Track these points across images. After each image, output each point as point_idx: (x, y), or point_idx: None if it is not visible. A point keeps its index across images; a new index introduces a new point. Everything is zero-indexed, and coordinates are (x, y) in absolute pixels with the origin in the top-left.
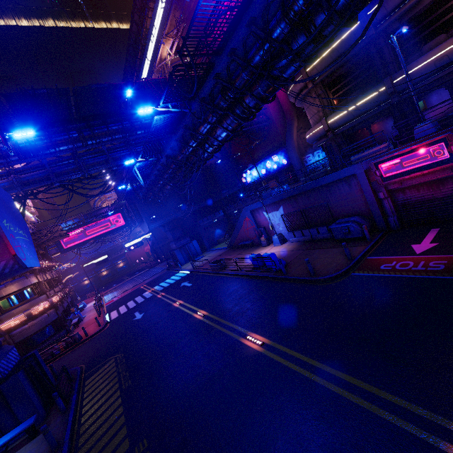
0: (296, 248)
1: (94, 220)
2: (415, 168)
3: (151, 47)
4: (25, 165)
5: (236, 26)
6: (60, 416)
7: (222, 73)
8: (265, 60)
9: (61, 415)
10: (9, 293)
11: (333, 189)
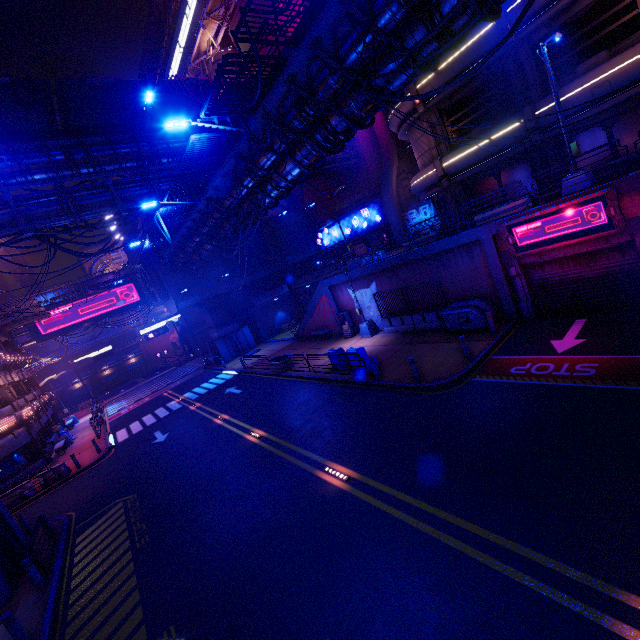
0: (394, 341)
1: (91, 293)
2: (561, 236)
3: (183, 32)
4: None
5: (325, 1)
6: (35, 594)
7: (299, 75)
8: (365, 61)
9: (37, 593)
10: None
11: (448, 260)
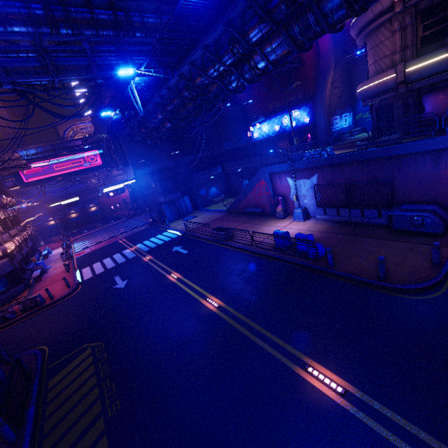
0: (330, 229)
1: (64, 153)
2: None
3: None
4: None
5: None
6: None
7: None
8: None
9: None
10: None
11: (407, 163)
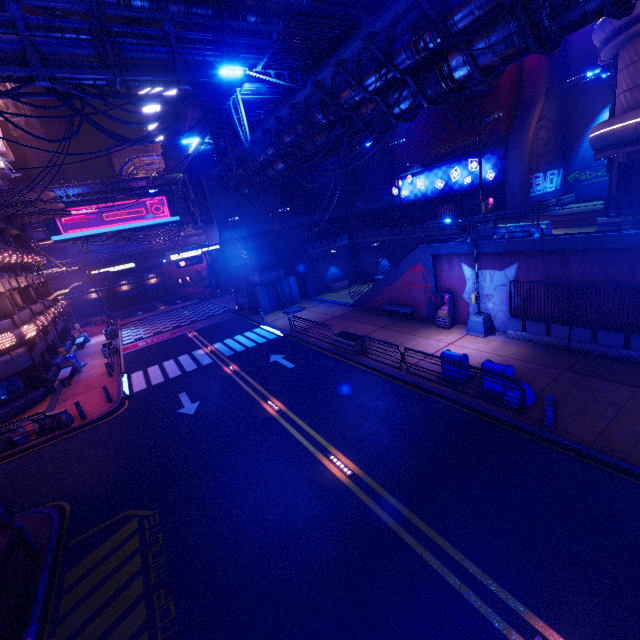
0: (534, 357)
1: (119, 197)
2: None
3: None
4: None
5: None
6: None
7: None
8: None
9: None
10: None
11: None
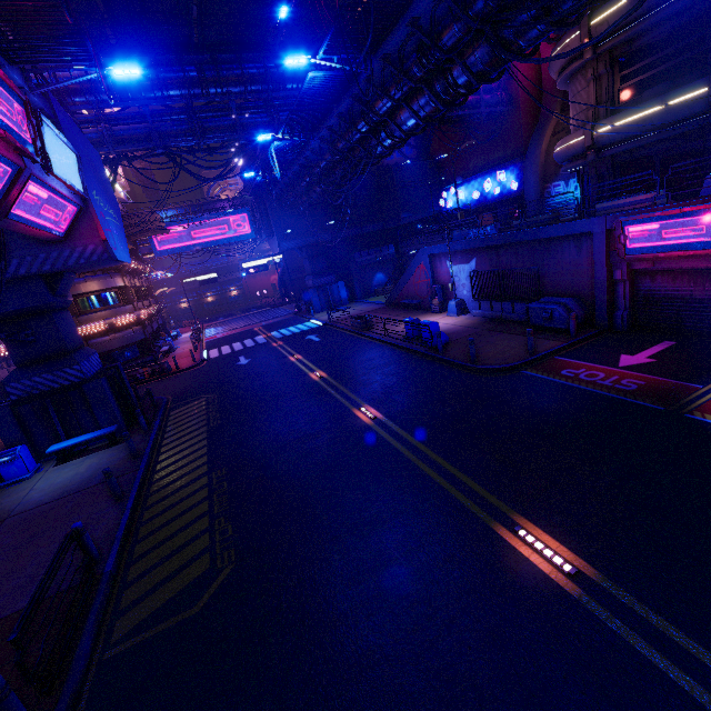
0: (475, 324)
1: (205, 217)
2: (678, 244)
3: None
4: (120, 111)
5: None
6: (141, 434)
7: (424, 17)
8: (493, 9)
9: (143, 434)
10: (89, 291)
11: (555, 249)
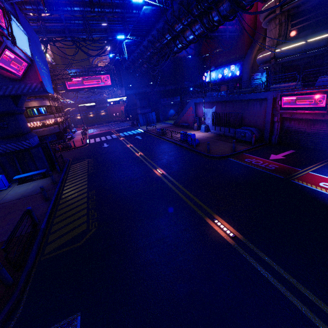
0: (212, 137)
1: (90, 74)
2: (302, 107)
3: None
4: (49, 15)
5: None
6: (57, 174)
7: None
8: None
9: (58, 174)
10: (33, 106)
11: (250, 105)
